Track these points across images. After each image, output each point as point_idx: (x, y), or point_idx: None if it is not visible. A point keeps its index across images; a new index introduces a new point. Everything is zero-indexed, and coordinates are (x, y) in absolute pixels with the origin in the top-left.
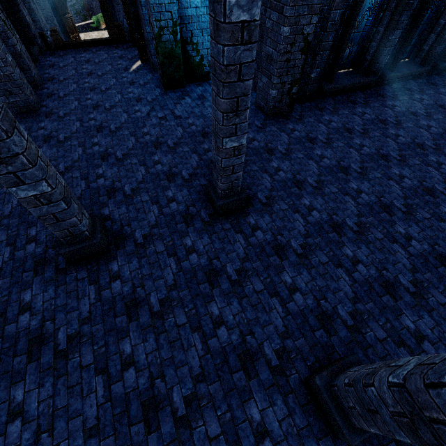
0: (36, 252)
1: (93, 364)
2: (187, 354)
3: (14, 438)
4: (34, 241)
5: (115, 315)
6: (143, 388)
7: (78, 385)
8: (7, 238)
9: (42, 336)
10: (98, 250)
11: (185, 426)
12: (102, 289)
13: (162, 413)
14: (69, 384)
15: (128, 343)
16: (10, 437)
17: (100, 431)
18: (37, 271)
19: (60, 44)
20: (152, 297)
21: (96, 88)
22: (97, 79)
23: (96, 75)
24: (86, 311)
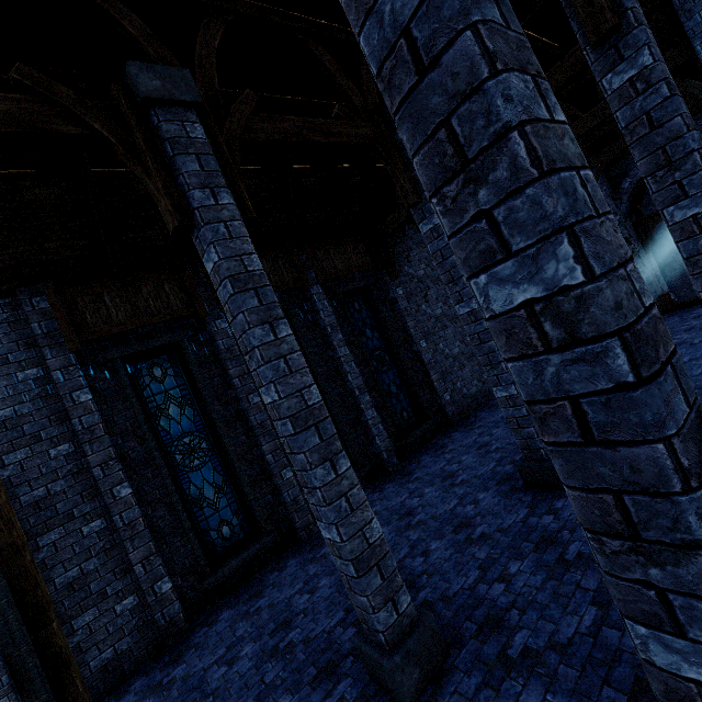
0: (508, 471)
1: (481, 560)
2: (564, 616)
3: (415, 565)
4: (513, 463)
5: (525, 539)
6: (499, 605)
7: (462, 565)
8: (499, 457)
9: (469, 523)
10: (550, 479)
11: (505, 666)
12: (532, 515)
13: (495, 635)
14: (458, 560)
15: (517, 565)
16: (414, 562)
17: (449, 602)
18: (499, 483)
19: (667, 307)
20: (572, 545)
21: (685, 342)
22: (695, 333)
23: (697, 329)
24: (507, 524)
